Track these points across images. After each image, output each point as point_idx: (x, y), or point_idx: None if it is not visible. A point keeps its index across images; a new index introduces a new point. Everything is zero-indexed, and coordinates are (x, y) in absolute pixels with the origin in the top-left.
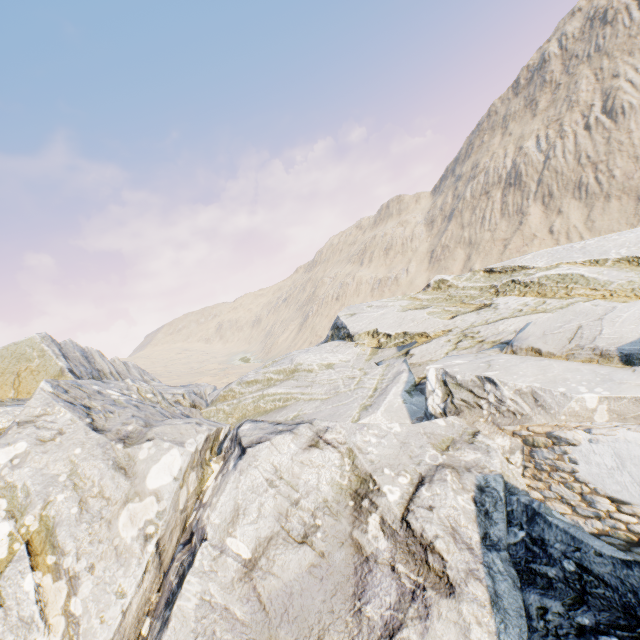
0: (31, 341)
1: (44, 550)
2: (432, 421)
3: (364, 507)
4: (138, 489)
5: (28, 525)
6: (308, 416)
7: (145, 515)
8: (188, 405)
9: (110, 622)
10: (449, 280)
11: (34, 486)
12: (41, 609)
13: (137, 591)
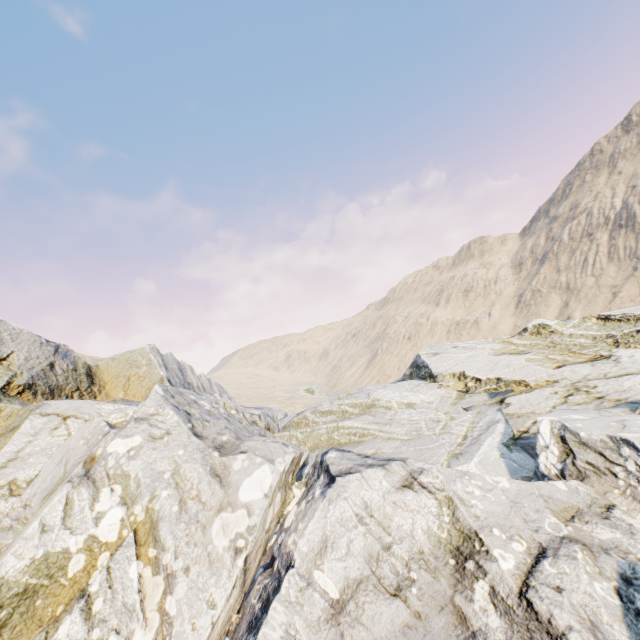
0: (142, 350)
1: (147, 541)
2: (549, 482)
3: (468, 569)
4: (231, 499)
5: (136, 514)
6: (387, 455)
7: (236, 527)
8: (263, 427)
9: (200, 631)
10: (551, 325)
11: (144, 478)
12: (141, 600)
13: (225, 605)
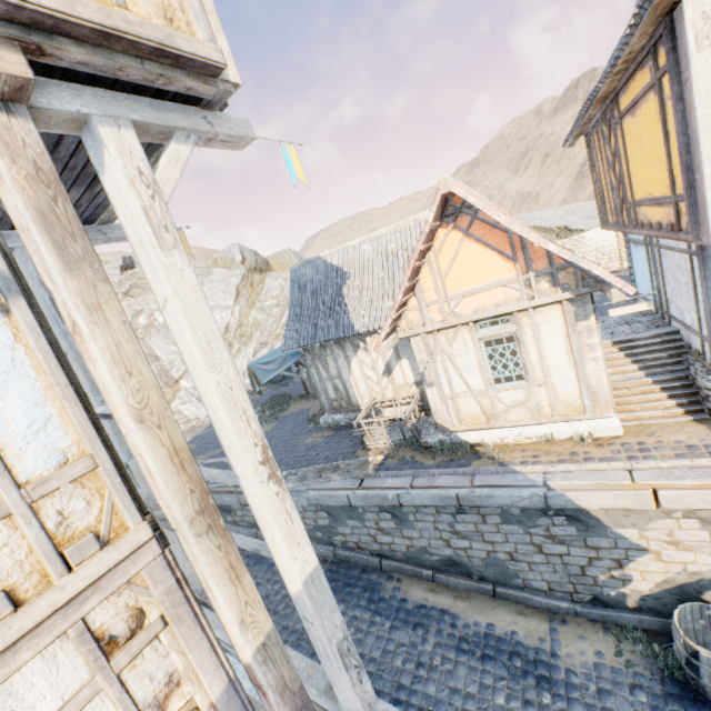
0: (286, 251)
1: None
2: None
3: None
4: None
5: None
6: None
7: None
8: None
9: None
10: None
11: None
12: None
13: None
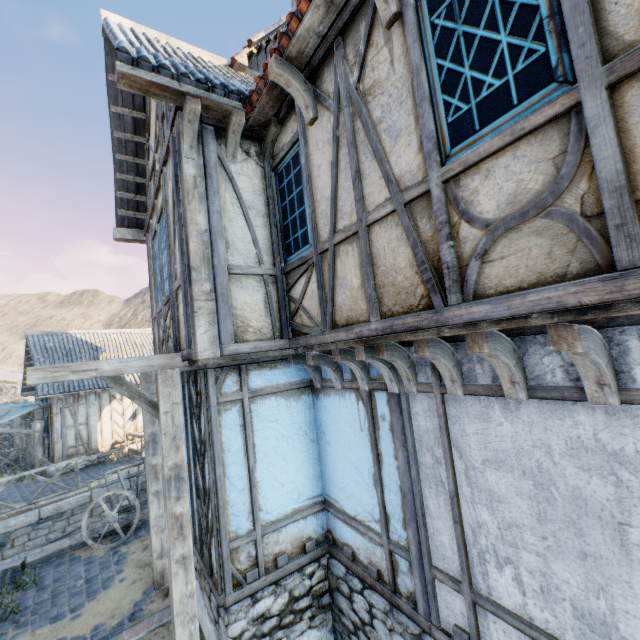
0: None
1: None
2: None
3: None
4: None
5: None
6: None
7: None
8: None
9: None
10: None
11: None
12: None
13: None
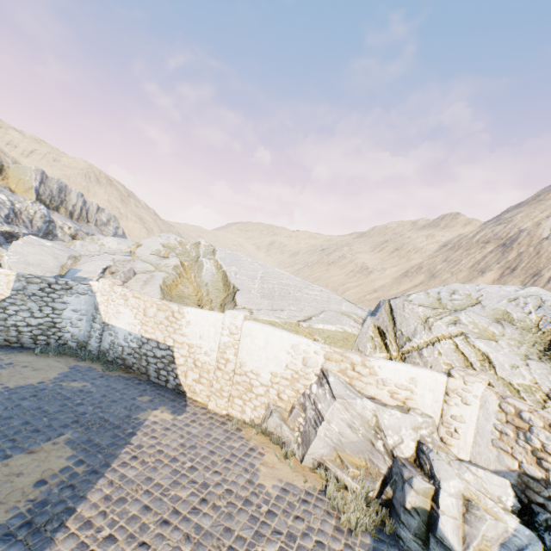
0: (31, 168)
1: None
2: None
3: None
4: None
5: None
6: None
7: None
8: (69, 233)
9: None
10: (201, 244)
11: None
12: None
13: None
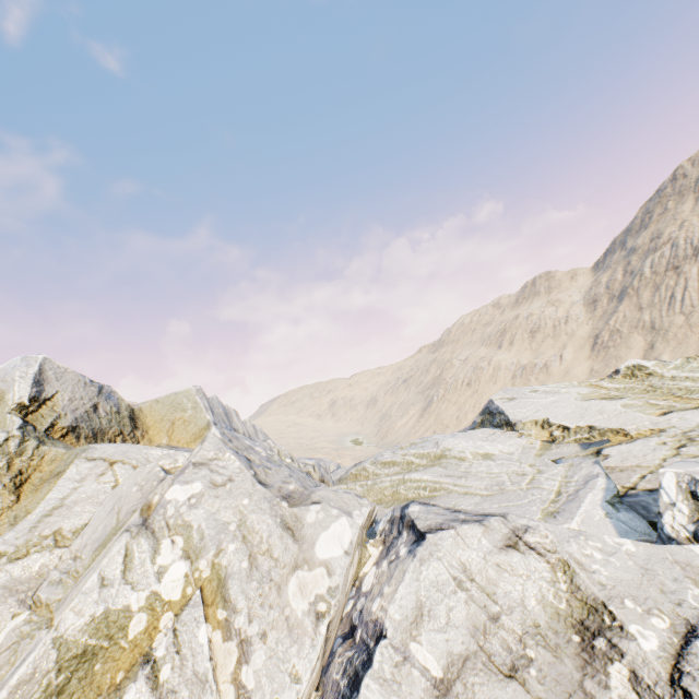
0: (188, 392)
1: (215, 601)
2: (683, 546)
3: (598, 649)
4: (306, 556)
5: (201, 570)
6: None
7: (315, 588)
8: (317, 478)
9: None
10: (649, 366)
11: (208, 529)
12: (213, 669)
13: (309, 679)
